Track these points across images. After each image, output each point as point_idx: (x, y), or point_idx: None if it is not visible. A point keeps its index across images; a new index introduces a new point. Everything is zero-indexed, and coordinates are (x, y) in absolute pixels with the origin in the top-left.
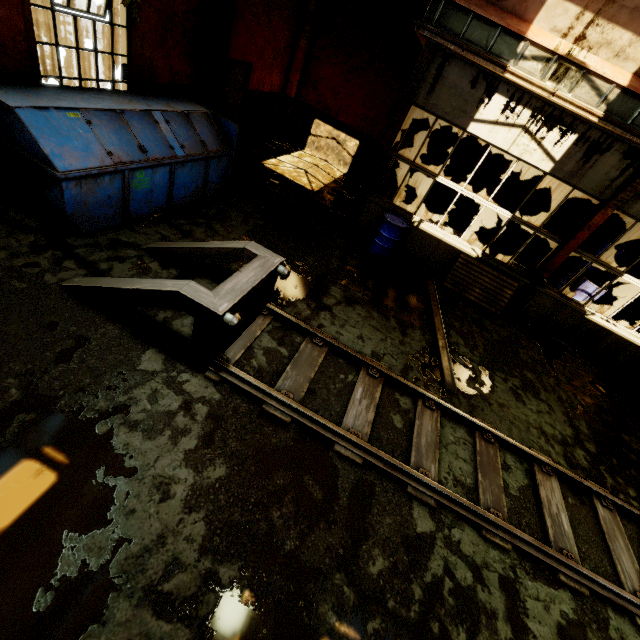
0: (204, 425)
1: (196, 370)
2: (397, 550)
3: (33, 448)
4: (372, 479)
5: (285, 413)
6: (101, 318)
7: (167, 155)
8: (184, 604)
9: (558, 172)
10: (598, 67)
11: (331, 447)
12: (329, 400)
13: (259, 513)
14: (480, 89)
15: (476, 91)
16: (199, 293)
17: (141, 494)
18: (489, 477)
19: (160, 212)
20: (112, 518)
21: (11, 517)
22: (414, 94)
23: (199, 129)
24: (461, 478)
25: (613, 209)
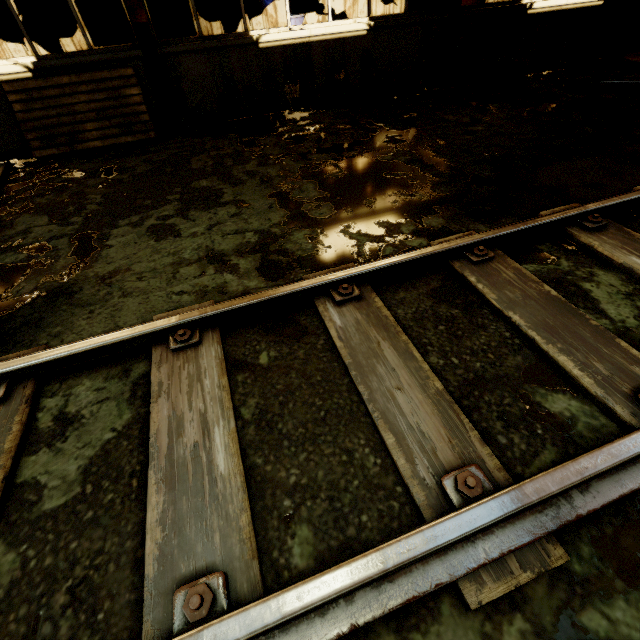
0: None
1: None
2: None
3: None
4: None
5: None
6: None
7: None
8: None
9: None
10: None
11: None
12: None
13: None
14: None
15: None
16: None
17: None
18: None
19: None
20: None
21: None
22: None
23: None
24: None
25: None
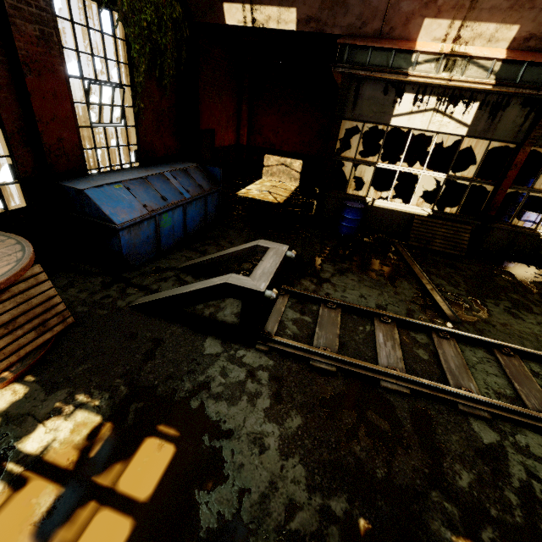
0: (270, 386)
1: (247, 346)
2: (475, 462)
3: (150, 428)
4: (424, 405)
5: (329, 364)
6: (165, 323)
7: (180, 199)
8: (313, 539)
9: (473, 133)
10: (478, 52)
11: (377, 385)
12: (359, 348)
13: (343, 450)
14: (391, 94)
15: (389, 96)
16: (241, 280)
17: (243, 450)
18: (525, 385)
19: (180, 242)
20: (228, 473)
21: (152, 485)
22: (342, 112)
23: (195, 177)
24: (500, 390)
25: (530, 146)
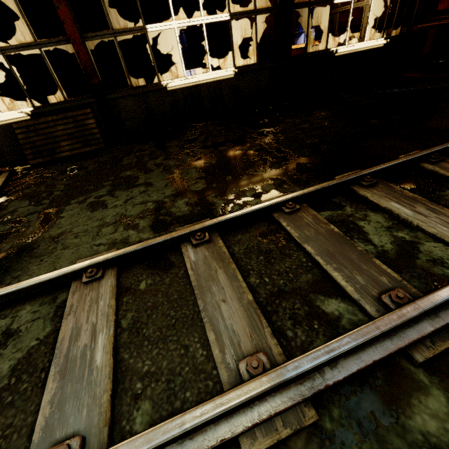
0: None
1: None
2: None
3: None
4: None
5: None
6: None
7: None
8: None
9: None
10: None
11: None
12: None
13: None
14: None
15: None
16: None
17: None
18: None
19: None
20: None
21: None
22: None
23: None
24: None
25: None
